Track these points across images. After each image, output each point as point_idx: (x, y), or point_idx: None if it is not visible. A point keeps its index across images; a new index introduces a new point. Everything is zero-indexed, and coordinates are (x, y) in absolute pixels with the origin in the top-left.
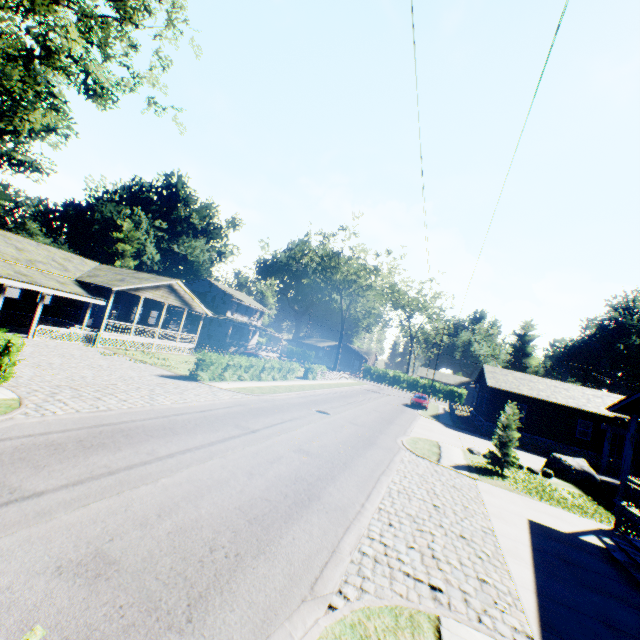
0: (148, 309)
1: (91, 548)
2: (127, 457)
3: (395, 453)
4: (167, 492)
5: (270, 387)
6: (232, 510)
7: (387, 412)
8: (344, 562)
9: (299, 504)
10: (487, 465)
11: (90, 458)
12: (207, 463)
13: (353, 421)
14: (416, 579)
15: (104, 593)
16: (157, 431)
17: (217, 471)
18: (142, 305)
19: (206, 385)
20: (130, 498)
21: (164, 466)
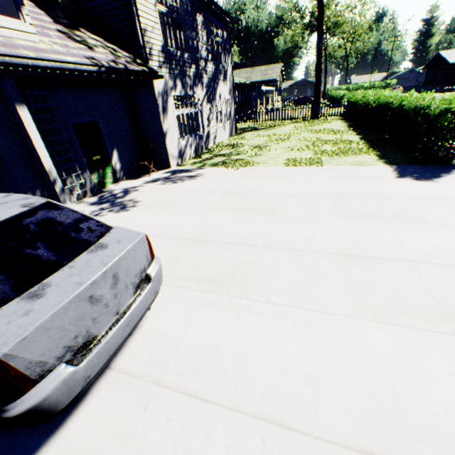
0: None
1: None
2: None
3: None
4: None
5: None
6: None
7: None
8: None
9: None
10: None
11: None
12: None
13: None
14: None
15: None
16: None
17: None
18: None
19: None
20: None
21: None
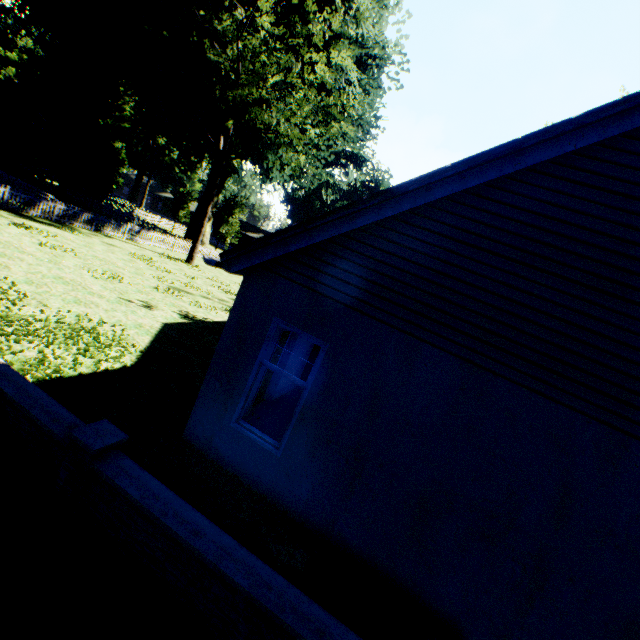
0: None
1: None
2: None
3: None
4: None
5: None
6: None
7: None
8: None
9: None
10: None
11: None
12: None
13: None
14: None
15: None
16: None
17: None
18: None
19: None
20: None
21: None
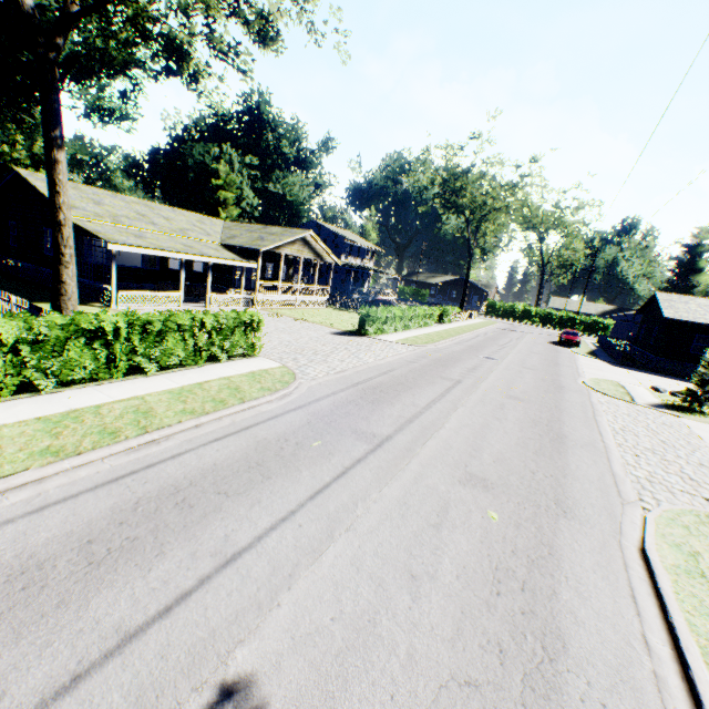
0: (277, 264)
1: (461, 470)
2: (404, 409)
3: (588, 395)
4: (459, 434)
5: (424, 336)
6: (514, 446)
7: (543, 353)
8: (626, 482)
9: (555, 441)
10: (679, 403)
11: (384, 411)
12: (458, 411)
13: (523, 366)
14: (690, 494)
15: (500, 496)
16: (395, 387)
17: (472, 417)
18: (272, 261)
19: (375, 340)
20: (443, 439)
21: (434, 415)
